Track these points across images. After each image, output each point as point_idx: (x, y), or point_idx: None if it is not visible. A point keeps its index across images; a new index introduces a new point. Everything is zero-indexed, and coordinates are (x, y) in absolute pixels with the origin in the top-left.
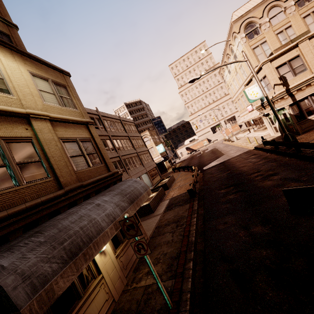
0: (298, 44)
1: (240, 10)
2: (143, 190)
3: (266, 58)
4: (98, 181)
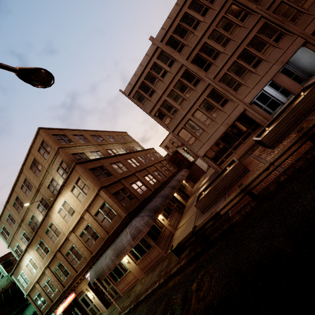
0: None
1: None
2: (127, 244)
3: None
4: (115, 230)
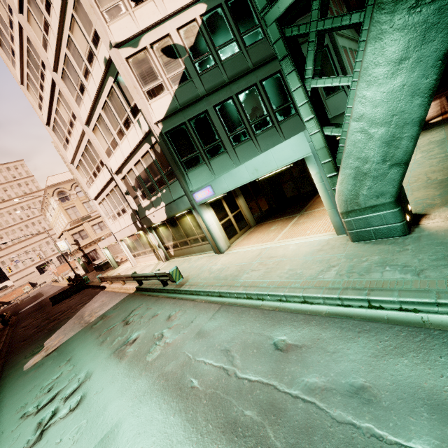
0: (83, 224)
1: (54, 177)
2: None
3: (77, 217)
4: None
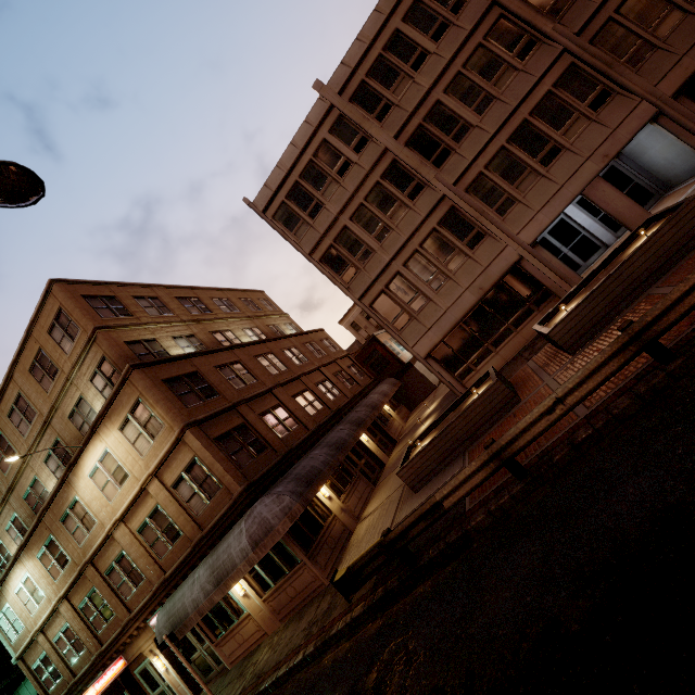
0: None
1: None
2: (241, 557)
3: None
4: (217, 523)
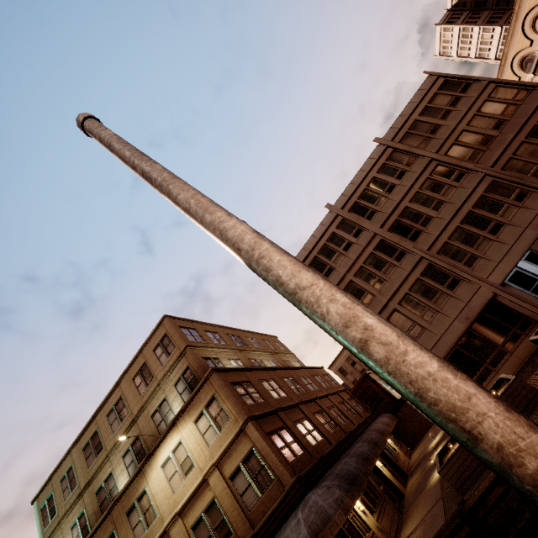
0: None
1: None
2: None
3: None
4: (269, 519)
